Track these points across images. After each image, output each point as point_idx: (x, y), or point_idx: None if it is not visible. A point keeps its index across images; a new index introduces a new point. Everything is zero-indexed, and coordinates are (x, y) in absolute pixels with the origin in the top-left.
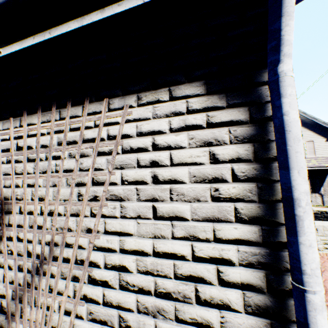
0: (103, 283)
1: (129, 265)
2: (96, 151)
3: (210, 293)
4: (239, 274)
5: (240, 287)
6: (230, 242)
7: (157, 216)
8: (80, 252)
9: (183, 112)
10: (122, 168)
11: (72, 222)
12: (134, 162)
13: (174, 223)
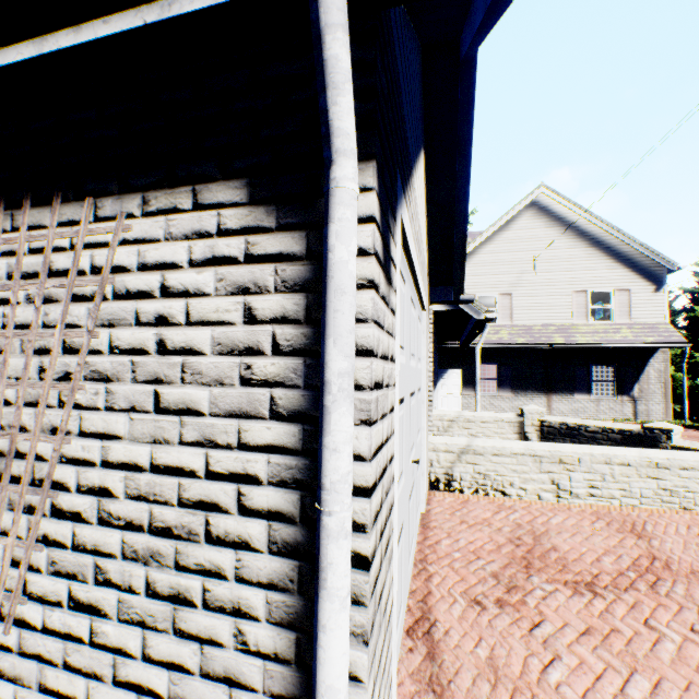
0: (75, 516)
1: (115, 487)
2: (70, 294)
3: (226, 526)
4: (267, 497)
5: (267, 516)
6: (260, 449)
7: (160, 407)
8: (41, 467)
9: (212, 233)
10: (113, 325)
11: (29, 416)
12: (132, 316)
13: (185, 420)
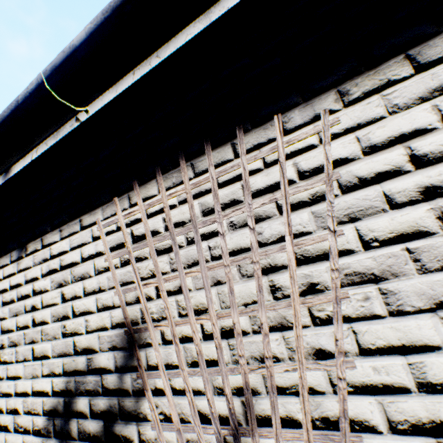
0: None
1: None
2: (288, 204)
3: None
4: None
5: None
6: None
7: None
8: (314, 402)
9: None
10: (354, 219)
11: (274, 342)
12: (378, 201)
13: None
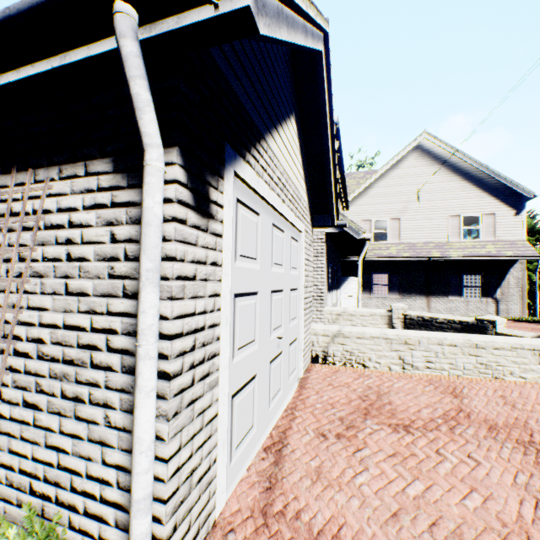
0: (26, 355)
1: (46, 338)
2: (21, 227)
3: (101, 358)
4: (121, 341)
5: (121, 352)
6: (118, 315)
7: (68, 292)
8: (8, 327)
9: (95, 190)
10: (44, 245)
11: (2, 298)
12: (54, 239)
13: (81, 299)
